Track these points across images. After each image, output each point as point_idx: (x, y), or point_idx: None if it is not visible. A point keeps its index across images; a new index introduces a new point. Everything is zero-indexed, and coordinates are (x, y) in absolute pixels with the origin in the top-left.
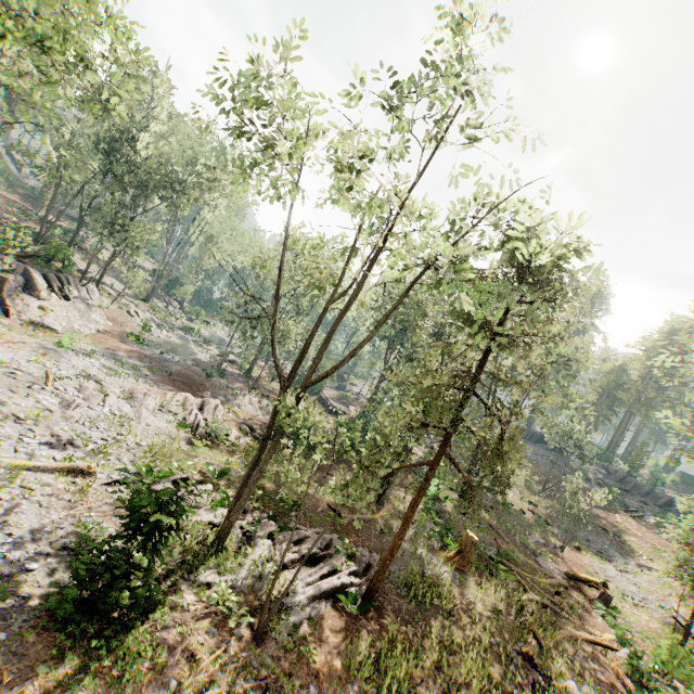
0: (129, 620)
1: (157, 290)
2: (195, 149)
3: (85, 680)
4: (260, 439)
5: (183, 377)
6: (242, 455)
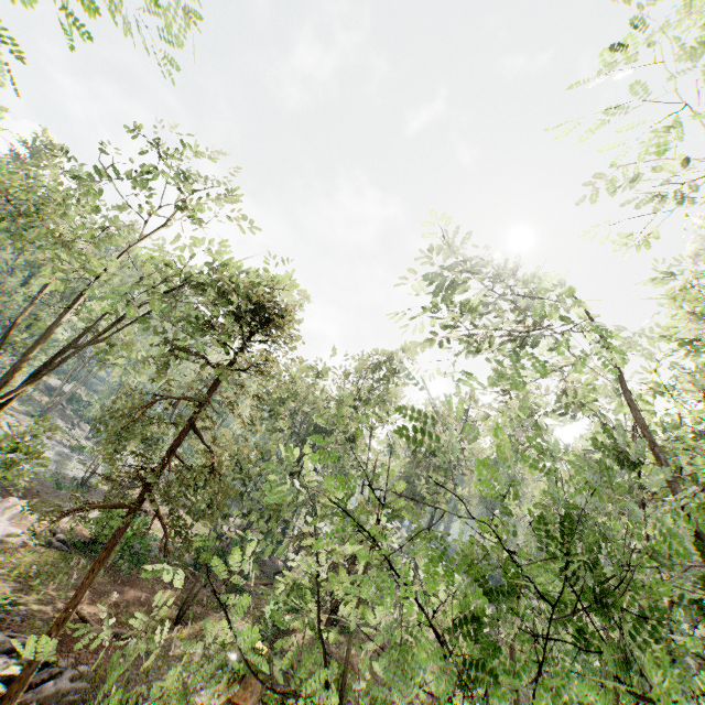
0: None
1: (56, 406)
2: (124, 279)
3: None
4: (55, 544)
5: (15, 485)
6: None
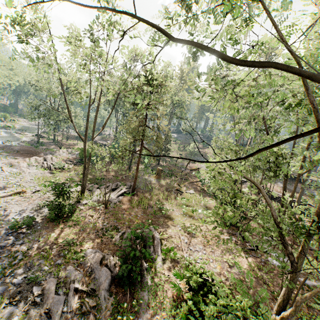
0: (69, 216)
1: None
2: None
3: (68, 226)
4: (77, 164)
5: (25, 151)
6: (74, 171)
